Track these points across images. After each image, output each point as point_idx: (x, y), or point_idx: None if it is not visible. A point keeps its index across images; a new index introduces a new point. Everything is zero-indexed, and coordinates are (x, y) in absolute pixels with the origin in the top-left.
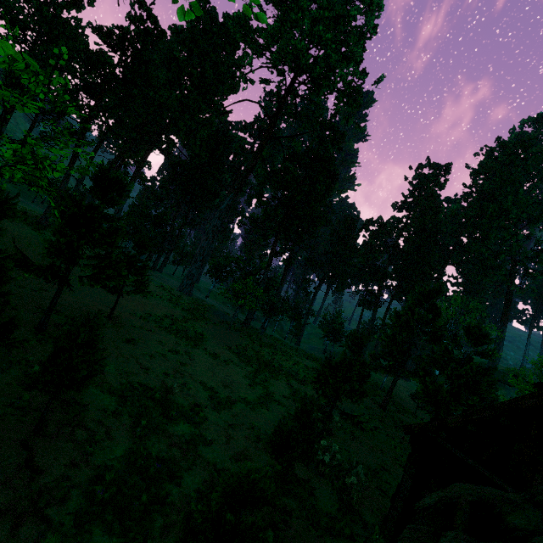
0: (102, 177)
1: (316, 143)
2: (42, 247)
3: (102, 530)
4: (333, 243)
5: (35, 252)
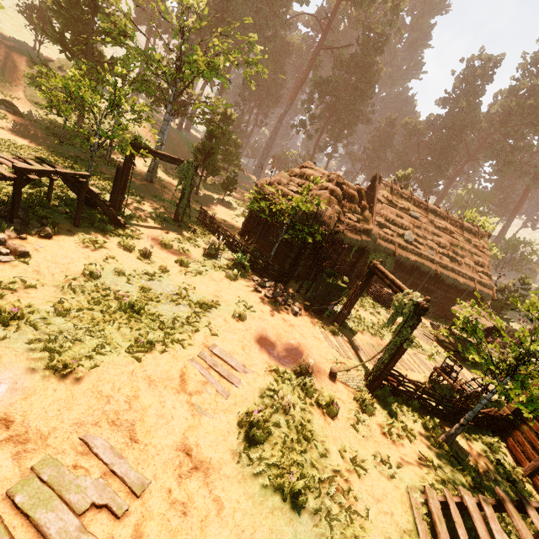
0: (225, 112)
1: (360, 50)
2: (186, 145)
3: (244, 218)
4: (370, 140)
5: (184, 148)
